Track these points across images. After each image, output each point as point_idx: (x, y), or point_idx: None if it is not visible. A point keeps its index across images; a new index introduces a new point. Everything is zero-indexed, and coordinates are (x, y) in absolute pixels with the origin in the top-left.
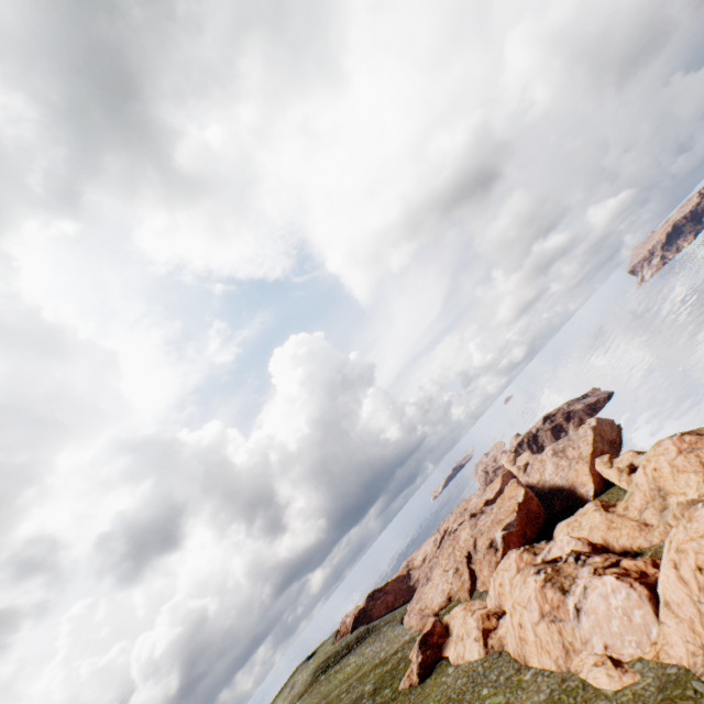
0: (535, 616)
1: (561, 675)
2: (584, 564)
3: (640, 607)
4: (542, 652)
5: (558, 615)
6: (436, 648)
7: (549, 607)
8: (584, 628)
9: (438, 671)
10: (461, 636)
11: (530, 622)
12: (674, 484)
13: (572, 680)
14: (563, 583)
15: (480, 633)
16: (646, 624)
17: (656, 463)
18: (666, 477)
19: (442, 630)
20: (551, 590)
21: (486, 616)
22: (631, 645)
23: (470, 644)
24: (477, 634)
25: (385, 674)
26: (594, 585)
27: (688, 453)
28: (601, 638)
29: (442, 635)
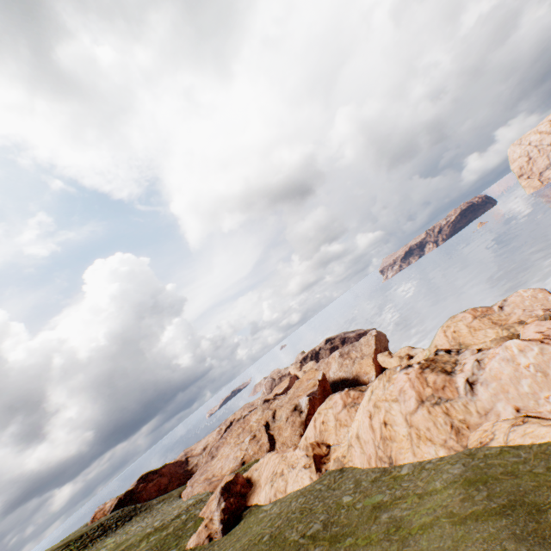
0: (411, 405)
1: (462, 453)
2: (461, 352)
3: None
4: (421, 442)
5: (444, 396)
6: (239, 497)
7: (432, 390)
8: (483, 399)
9: (248, 515)
10: (280, 472)
11: (403, 413)
12: (474, 338)
13: (486, 449)
14: (444, 367)
15: (311, 459)
16: None
17: (455, 327)
18: (465, 336)
19: (245, 481)
20: (433, 373)
21: (317, 444)
22: (550, 401)
23: (296, 474)
24: (308, 461)
25: (166, 536)
26: (493, 353)
27: (482, 318)
28: (508, 403)
29: (246, 485)
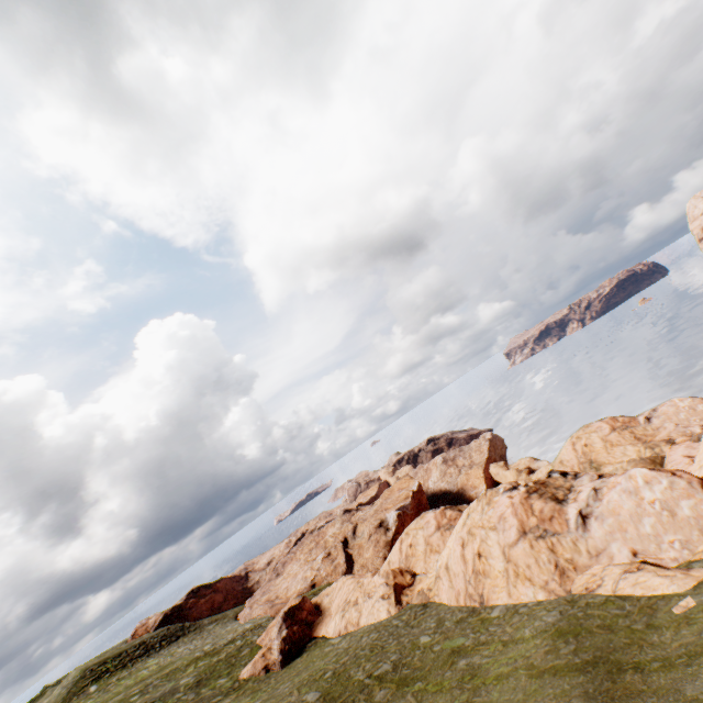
0: (511, 536)
1: (563, 598)
2: (579, 476)
3: (690, 497)
4: (518, 581)
5: (550, 528)
6: (305, 625)
7: (537, 520)
8: (596, 537)
9: (312, 647)
10: (354, 601)
11: (501, 545)
12: (609, 456)
13: (590, 597)
14: (556, 493)
15: (390, 589)
16: (699, 516)
17: (587, 440)
18: (598, 451)
19: (313, 608)
20: (540, 500)
21: (400, 571)
22: (674, 546)
23: (372, 605)
24: (387, 590)
25: (217, 663)
26: (614, 483)
27: (622, 430)
28: (625, 544)
29: (313, 612)
